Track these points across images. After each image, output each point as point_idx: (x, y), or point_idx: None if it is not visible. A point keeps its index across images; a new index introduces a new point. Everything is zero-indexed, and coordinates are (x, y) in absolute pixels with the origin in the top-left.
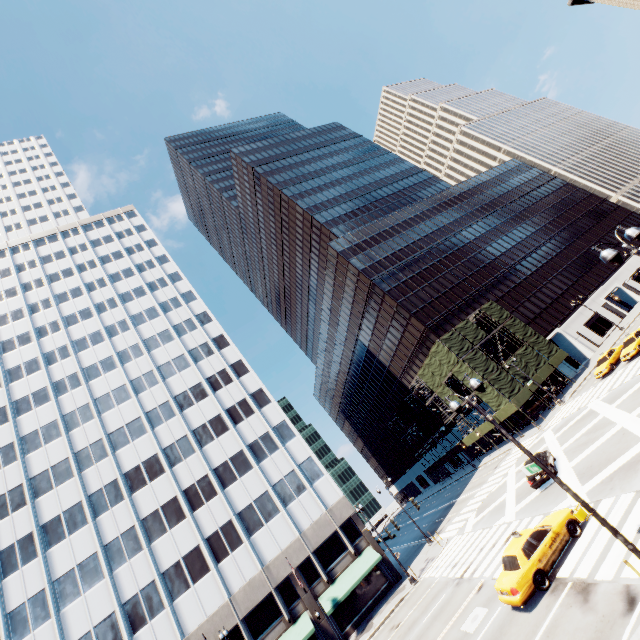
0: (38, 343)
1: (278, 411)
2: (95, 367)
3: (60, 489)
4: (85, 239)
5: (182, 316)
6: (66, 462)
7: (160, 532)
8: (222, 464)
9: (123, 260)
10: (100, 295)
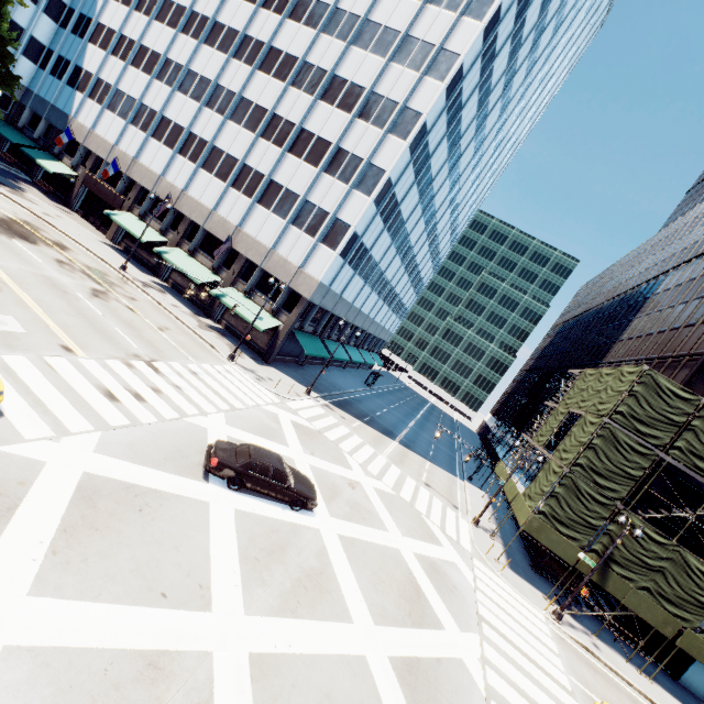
0: None
1: (395, 156)
2: None
3: (243, 5)
4: None
5: None
6: None
7: (238, 120)
8: (310, 133)
9: None
10: None
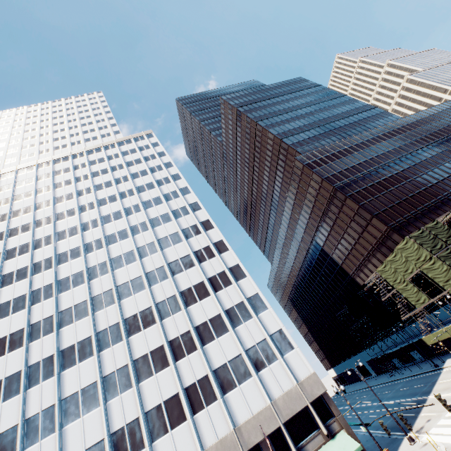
0: (79, 216)
1: (252, 285)
2: (114, 235)
3: (78, 324)
4: (118, 151)
5: (179, 204)
6: (85, 303)
7: (147, 374)
8: (202, 323)
9: (141, 164)
10: (123, 187)
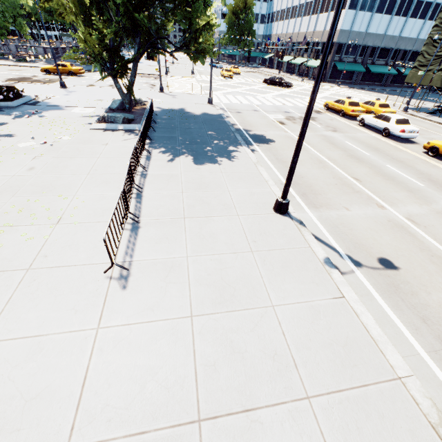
0: None
1: None
2: None
3: None
4: None
5: None
6: None
7: None
8: None
9: None
10: None
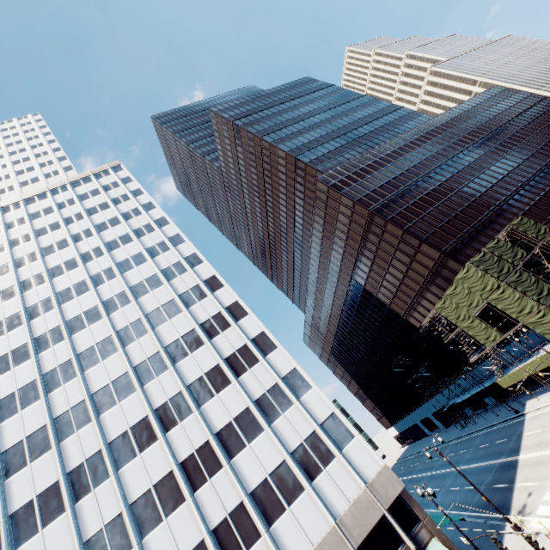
0: (21, 297)
1: (286, 357)
2: (79, 319)
3: (34, 465)
4: (73, 194)
5: (170, 259)
6: (43, 430)
7: (153, 522)
8: (225, 426)
9: (109, 210)
10: (86, 245)
